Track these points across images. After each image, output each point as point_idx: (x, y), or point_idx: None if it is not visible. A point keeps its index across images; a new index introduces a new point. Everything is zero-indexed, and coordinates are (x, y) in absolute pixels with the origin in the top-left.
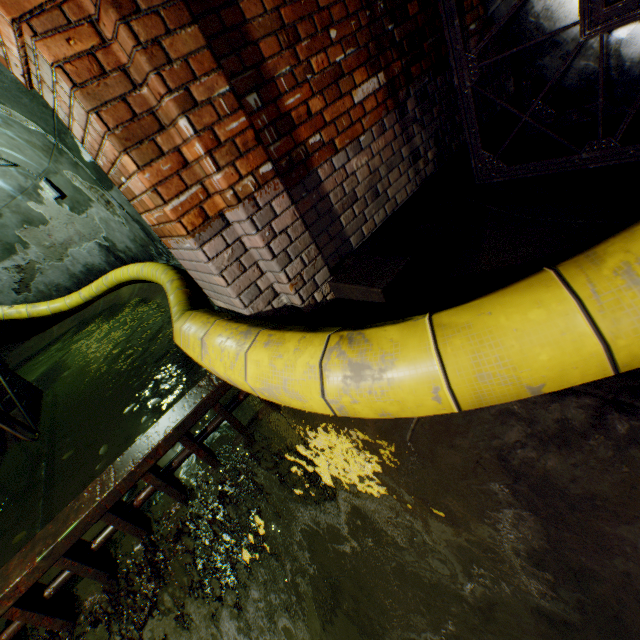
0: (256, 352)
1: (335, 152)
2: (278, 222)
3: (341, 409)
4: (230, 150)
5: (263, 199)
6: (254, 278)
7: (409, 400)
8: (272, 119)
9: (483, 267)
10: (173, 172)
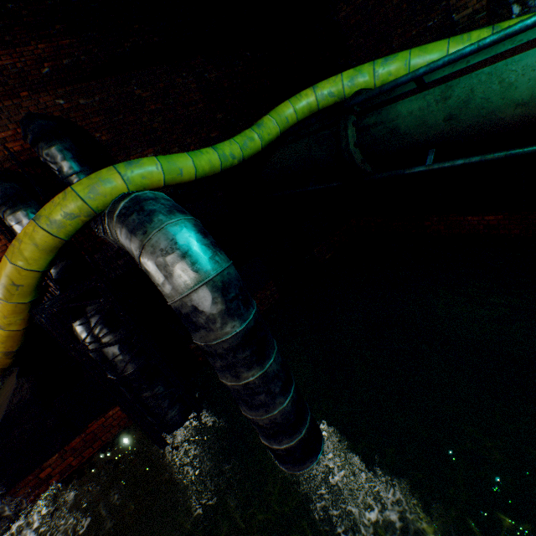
0: None
1: None
2: None
3: None
4: None
5: None
6: None
7: None
8: None
9: None
10: None
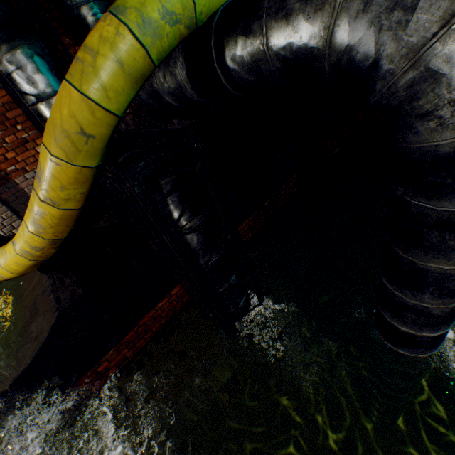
0: None
1: (27, 172)
2: None
3: None
4: None
5: None
6: None
7: None
8: None
9: (99, 224)
10: None
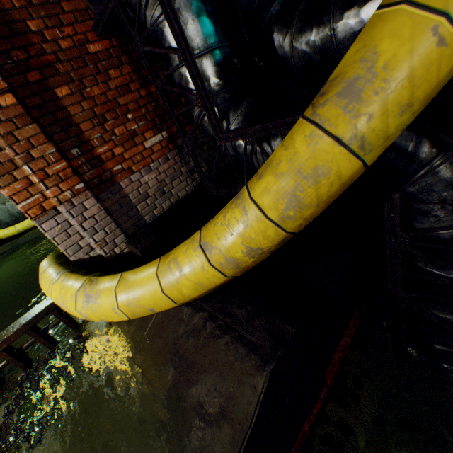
0: (57, 284)
1: (133, 173)
2: (88, 212)
3: (87, 316)
4: (56, 179)
5: (78, 201)
6: (77, 240)
7: (107, 313)
8: (88, 159)
9: None
10: (24, 188)
